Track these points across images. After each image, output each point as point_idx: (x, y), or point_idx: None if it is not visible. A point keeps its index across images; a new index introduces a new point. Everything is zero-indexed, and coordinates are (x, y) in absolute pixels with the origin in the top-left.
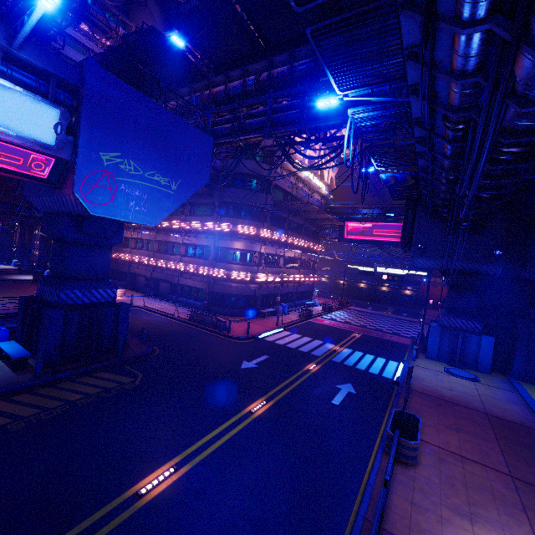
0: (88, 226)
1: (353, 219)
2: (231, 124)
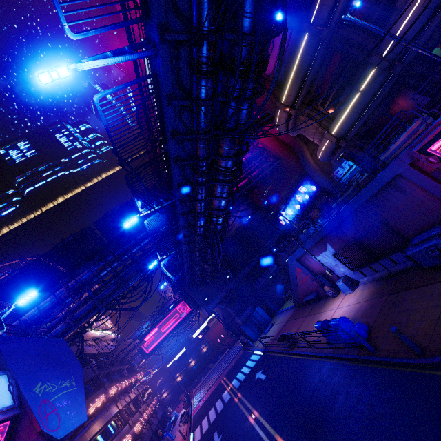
0: None
1: (143, 336)
2: (61, 325)
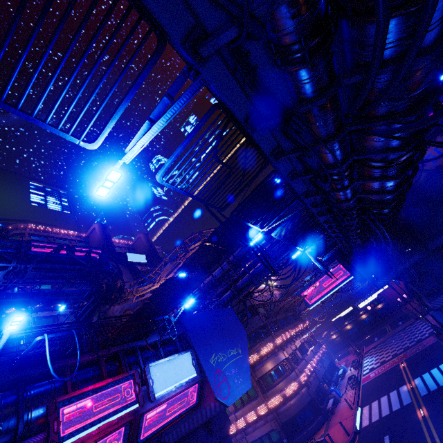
0: (214, 424)
1: (305, 288)
2: (229, 292)
